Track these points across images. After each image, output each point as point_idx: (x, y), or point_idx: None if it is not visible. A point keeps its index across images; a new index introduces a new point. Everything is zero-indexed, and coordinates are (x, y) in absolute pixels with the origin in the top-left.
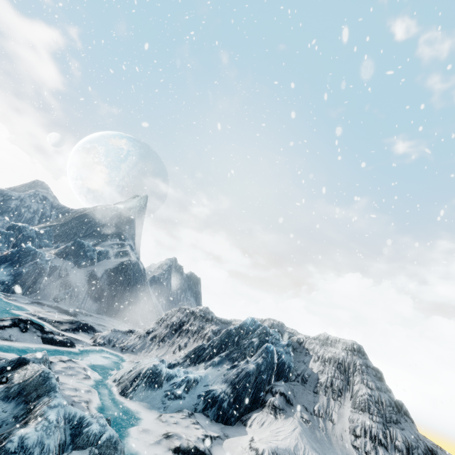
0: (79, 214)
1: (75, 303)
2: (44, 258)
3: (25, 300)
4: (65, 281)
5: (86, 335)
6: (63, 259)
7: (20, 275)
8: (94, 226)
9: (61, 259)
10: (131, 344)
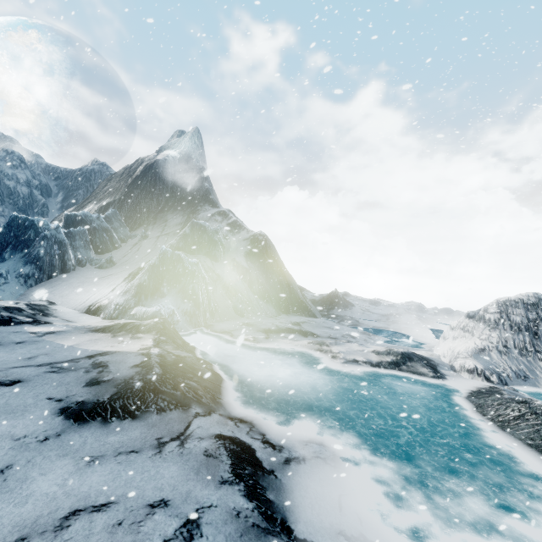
0: (132, 177)
1: (257, 310)
2: (189, 261)
3: (252, 332)
4: (223, 285)
5: (448, 372)
6: (192, 255)
7: (196, 296)
8: (163, 192)
9: (191, 256)
10: (516, 368)
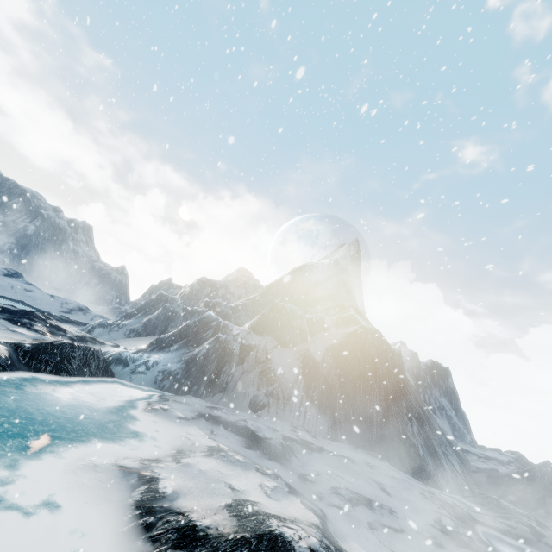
0: (277, 279)
1: (286, 414)
2: (231, 332)
3: (187, 409)
4: (265, 369)
5: None
6: (260, 335)
7: (195, 360)
8: (297, 291)
9: (257, 335)
10: None
